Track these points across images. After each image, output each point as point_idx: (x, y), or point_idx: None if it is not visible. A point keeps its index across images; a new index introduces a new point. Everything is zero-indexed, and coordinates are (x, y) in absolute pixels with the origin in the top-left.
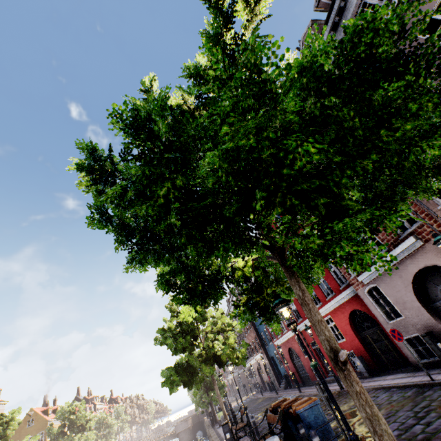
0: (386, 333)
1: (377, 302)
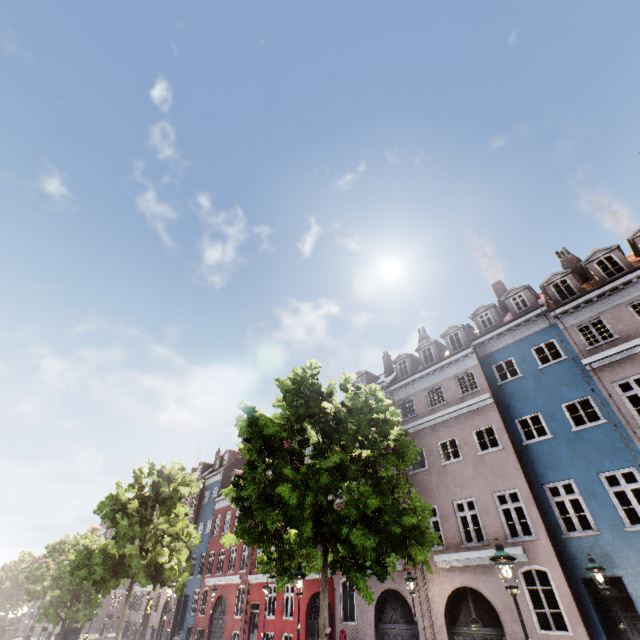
0: (334, 631)
1: (344, 597)
